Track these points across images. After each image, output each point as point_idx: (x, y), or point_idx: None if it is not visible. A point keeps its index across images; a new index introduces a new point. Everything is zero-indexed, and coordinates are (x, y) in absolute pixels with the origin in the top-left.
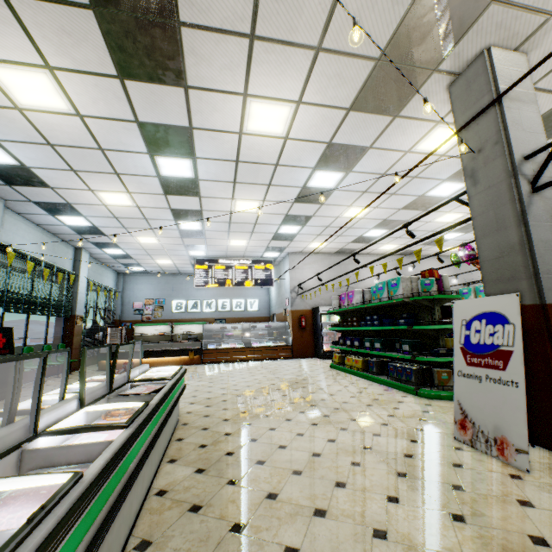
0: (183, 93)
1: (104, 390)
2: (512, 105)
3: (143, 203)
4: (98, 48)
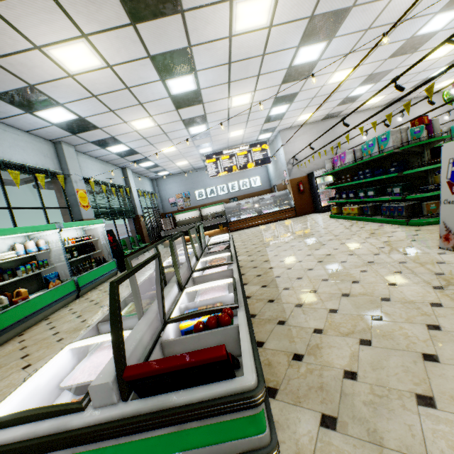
0: (180, 18)
1: (200, 251)
2: None
3: (162, 121)
4: (114, 5)
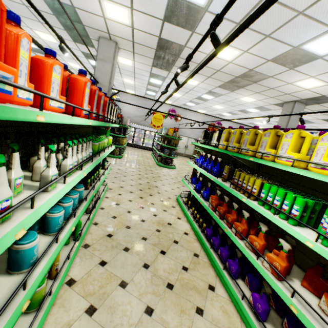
0: None
1: None
2: (101, 62)
3: None
4: None
